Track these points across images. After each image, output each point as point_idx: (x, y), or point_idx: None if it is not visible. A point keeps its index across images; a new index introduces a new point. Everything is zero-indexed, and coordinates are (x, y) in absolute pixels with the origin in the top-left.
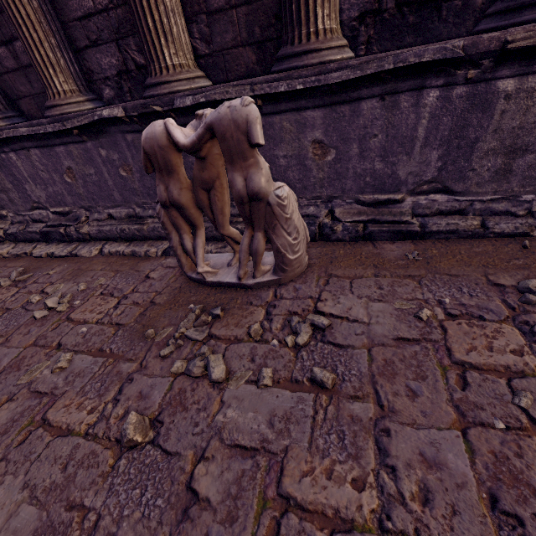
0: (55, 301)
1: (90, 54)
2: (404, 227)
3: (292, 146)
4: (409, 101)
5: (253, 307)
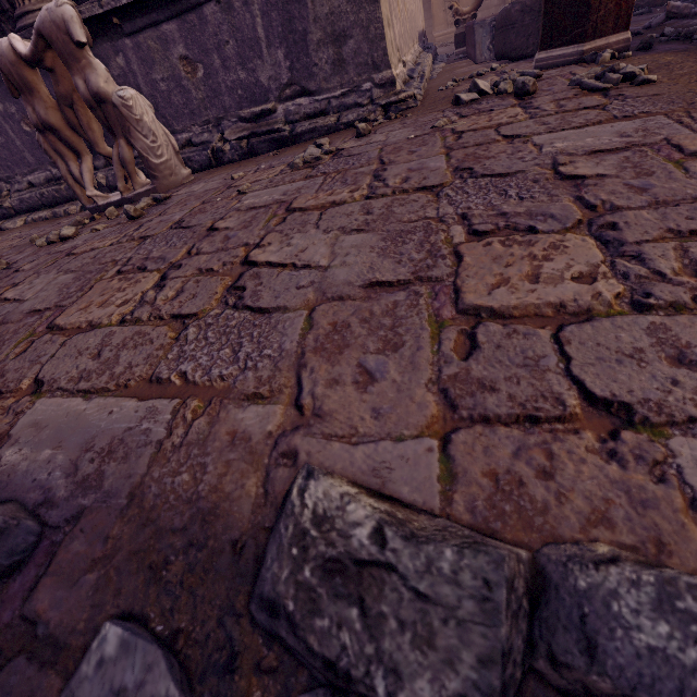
0: None
1: None
2: (277, 135)
3: (165, 66)
4: (240, 1)
5: None
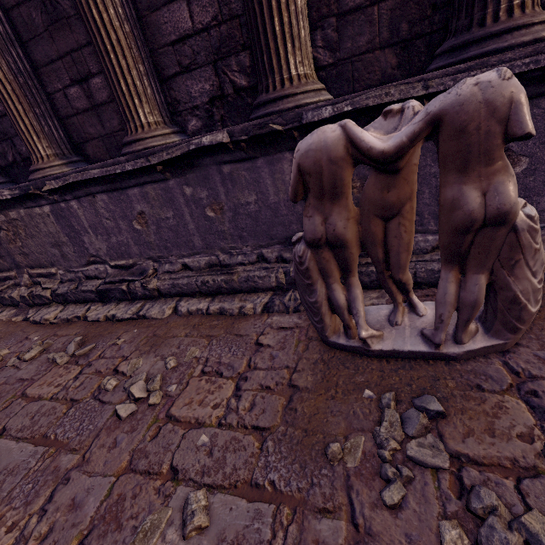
0: (142, 388)
1: (179, 82)
2: None
3: None
4: None
5: (492, 396)
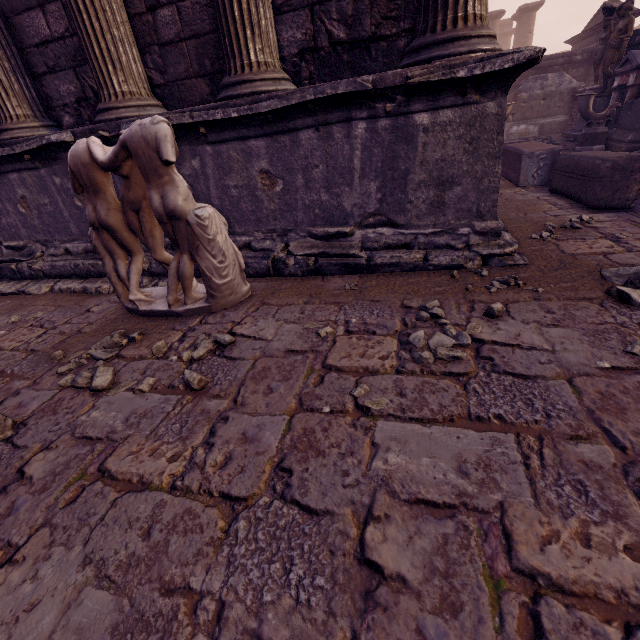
0: None
1: (49, 81)
2: (351, 260)
3: (242, 176)
4: (342, 133)
5: (173, 332)
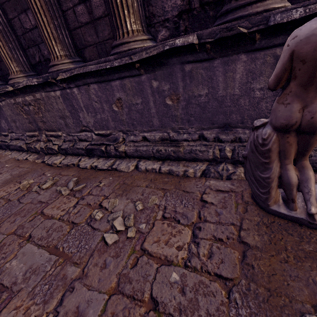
0: (121, 223)
1: None
2: None
3: None
4: None
5: None
